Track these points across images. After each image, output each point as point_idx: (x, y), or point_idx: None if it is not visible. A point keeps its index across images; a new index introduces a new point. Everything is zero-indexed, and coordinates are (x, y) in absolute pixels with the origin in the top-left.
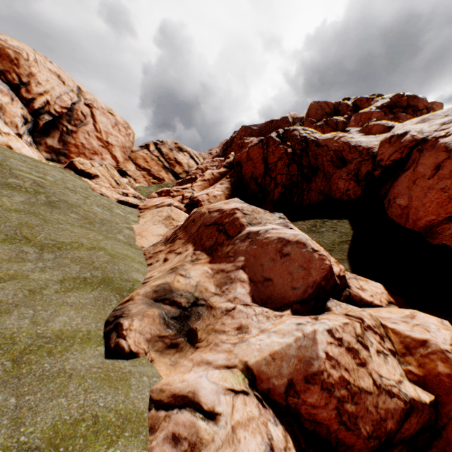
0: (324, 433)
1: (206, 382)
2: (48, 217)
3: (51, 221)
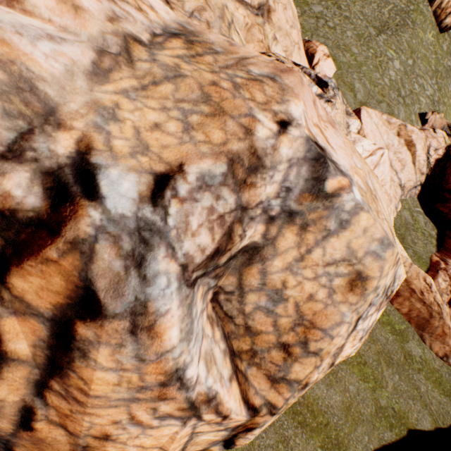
0: (446, 173)
1: (440, 131)
2: (448, 79)
3: (447, 81)
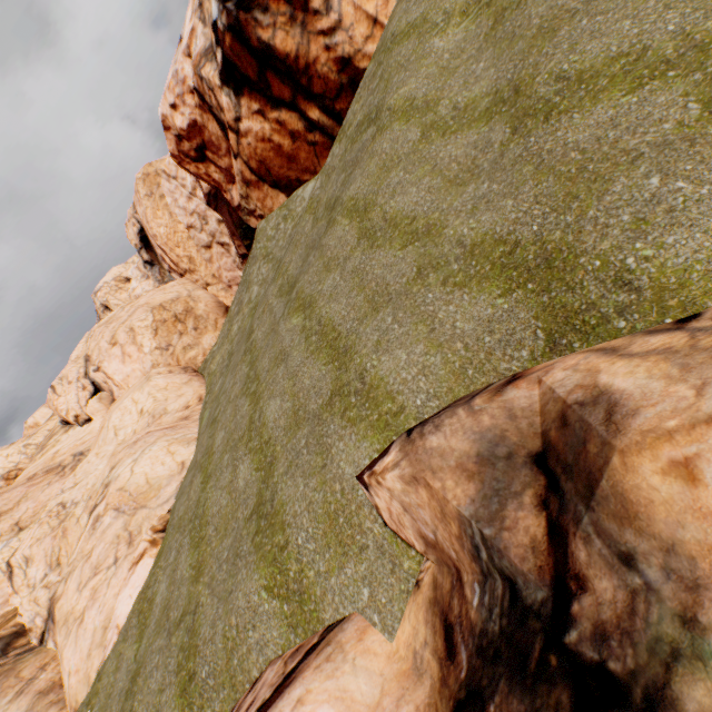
0: None
1: None
2: None
3: None
